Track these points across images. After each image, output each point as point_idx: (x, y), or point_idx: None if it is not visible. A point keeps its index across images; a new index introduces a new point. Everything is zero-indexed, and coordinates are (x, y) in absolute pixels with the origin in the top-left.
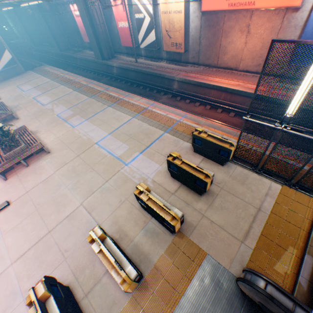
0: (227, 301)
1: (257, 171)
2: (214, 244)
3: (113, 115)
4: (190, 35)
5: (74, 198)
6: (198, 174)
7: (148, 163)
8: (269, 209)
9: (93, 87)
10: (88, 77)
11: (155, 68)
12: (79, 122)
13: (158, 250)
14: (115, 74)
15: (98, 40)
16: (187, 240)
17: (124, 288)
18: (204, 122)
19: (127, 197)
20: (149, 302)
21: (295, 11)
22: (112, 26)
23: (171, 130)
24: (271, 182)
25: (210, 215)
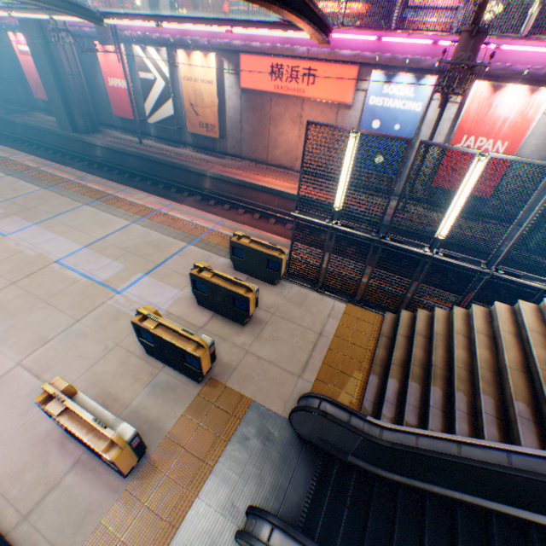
0: (280, 455)
1: (319, 290)
2: (263, 386)
3: (95, 218)
4: (227, 116)
5: (1, 356)
6: (237, 288)
7: (161, 287)
8: (333, 332)
9: (53, 172)
10: (41, 157)
11: (175, 155)
12: (18, 228)
13: (176, 411)
14: (99, 158)
15: (66, 98)
16: (222, 388)
17: (112, 457)
18: (250, 232)
19: (119, 342)
20: (158, 492)
21: (347, 108)
22: (97, 81)
23: (200, 242)
24: (334, 301)
25: (257, 349)
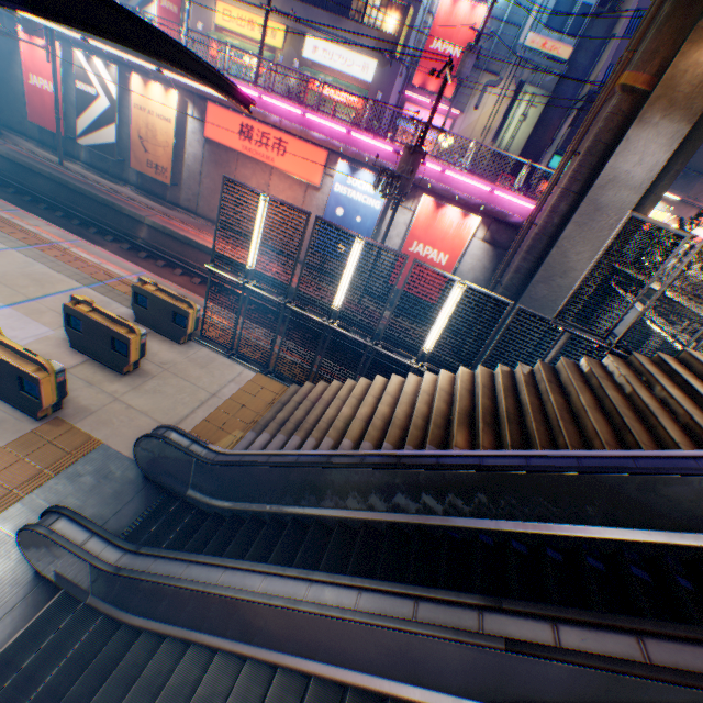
0: (116, 491)
1: (232, 356)
2: (123, 431)
3: None
4: (185, 164)
5: None
6: (120, 327)
7: (25, 323)
8: (230, 395)
9: None
10: None
11: (108, 190)
12: None
13: None
14: None
15: None
16: (69, 429)
17: None
18: (175, 290)
19: None
20: None
21: (317, 190)
22: (13, 73)
23: (102, 287)
24: (245, 369)
25: (132, 399)
